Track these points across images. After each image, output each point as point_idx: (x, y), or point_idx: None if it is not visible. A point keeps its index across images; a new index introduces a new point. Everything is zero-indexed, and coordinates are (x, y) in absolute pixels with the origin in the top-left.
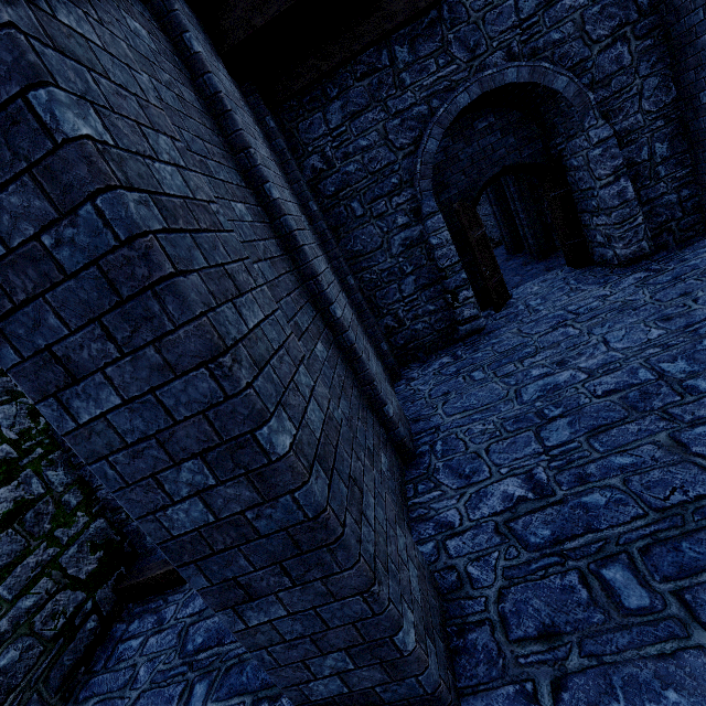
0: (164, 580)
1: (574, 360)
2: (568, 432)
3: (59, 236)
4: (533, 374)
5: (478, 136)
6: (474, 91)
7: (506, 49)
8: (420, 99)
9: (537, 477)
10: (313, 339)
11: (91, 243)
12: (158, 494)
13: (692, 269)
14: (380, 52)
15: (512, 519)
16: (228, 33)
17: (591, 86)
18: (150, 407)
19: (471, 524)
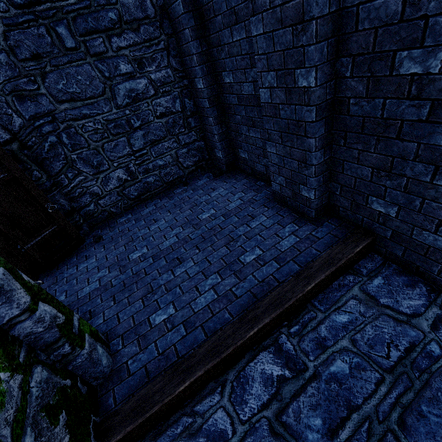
0: (186, 393)
1: None
2: None
3: None
4: None
5: None
6: None
7: None
8: None
9: None
10: None
11: None
12: None
13: None
14: None
15: None
16: None
17: None
18: None
19: None
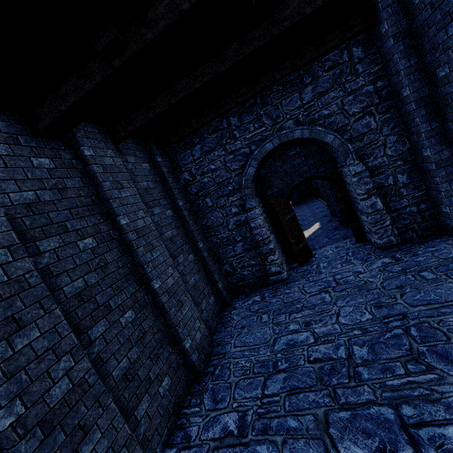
0: None
1: (315, 324)
2: (279, 386)
3: None
4: (289, 328)
5: (290, 158)
6: (276, 141)
7: (295, 119)
8: (245, 145)
9: (247, 417)
10: (123, 310)
11: None
12: None
13: (415, 265)
14: (222, 120)
15: (218, 447)
16: (117, 133)
17: (351, 140)
18: None
19: (198, 442)
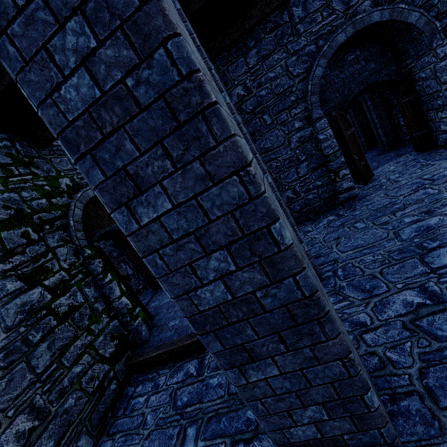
0: (156, 360)
1: (439, 209)
2: None
3: (138, 78)
4: (406, 221)
5: (348, 65)
6: (349, 30)
7: None
8: (310, 41)
9: (430, 289)
10: None
11: (160, 80)
12: (191, 278)
13: None
14: (282, 13)
15: (416, 318)
16: (193, 2)
17: (437, 17)
18: (192, 210)
19: (381, 323)
